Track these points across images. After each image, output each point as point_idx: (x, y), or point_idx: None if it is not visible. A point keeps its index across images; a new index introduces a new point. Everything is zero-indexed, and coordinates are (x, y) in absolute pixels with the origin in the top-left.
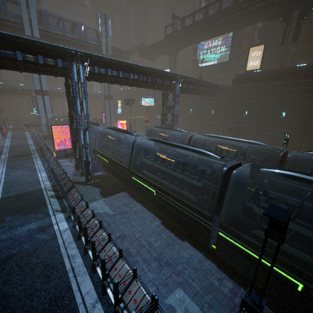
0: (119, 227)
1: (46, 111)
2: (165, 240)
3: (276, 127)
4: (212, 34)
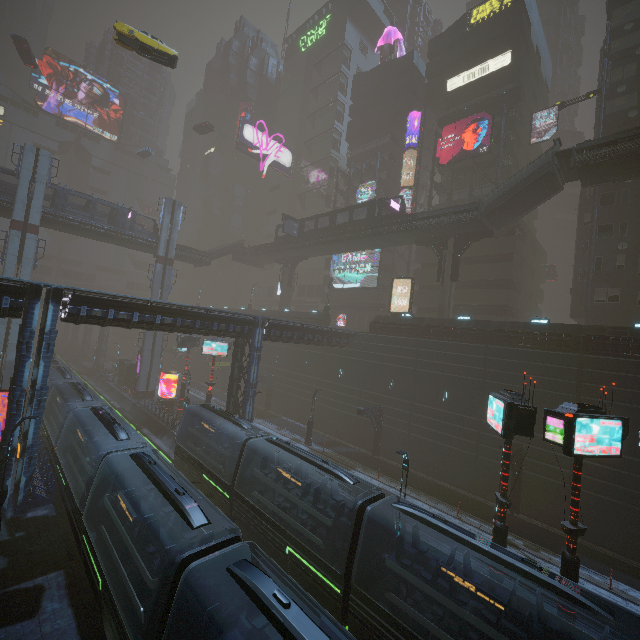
0: None
1: (8, 347)
2: None
3: (438, 418)
4: (346, 248)
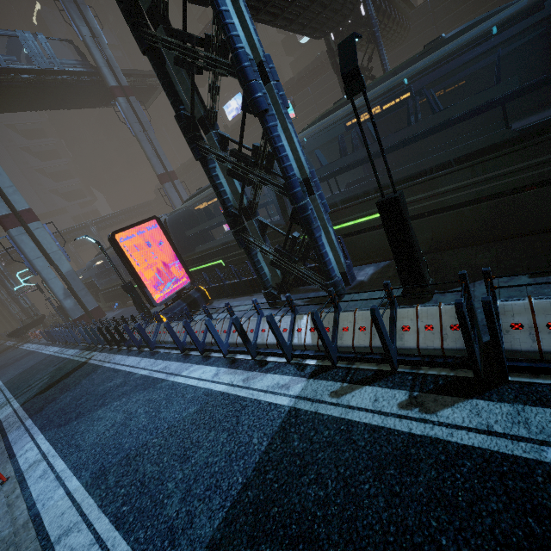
0: None
1: (52, 259)
2: None
3: None
4: None
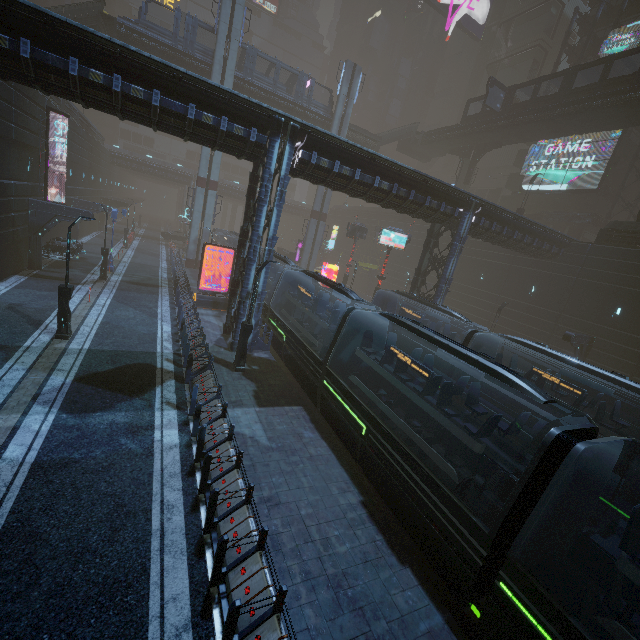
0: (271, 477)
1: (205, 217)
2: (361, 545)
3: None
4: (572, 128)
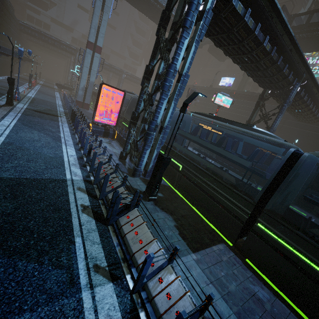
0: None
1: (91, 72)
2: None
3: None
4: None
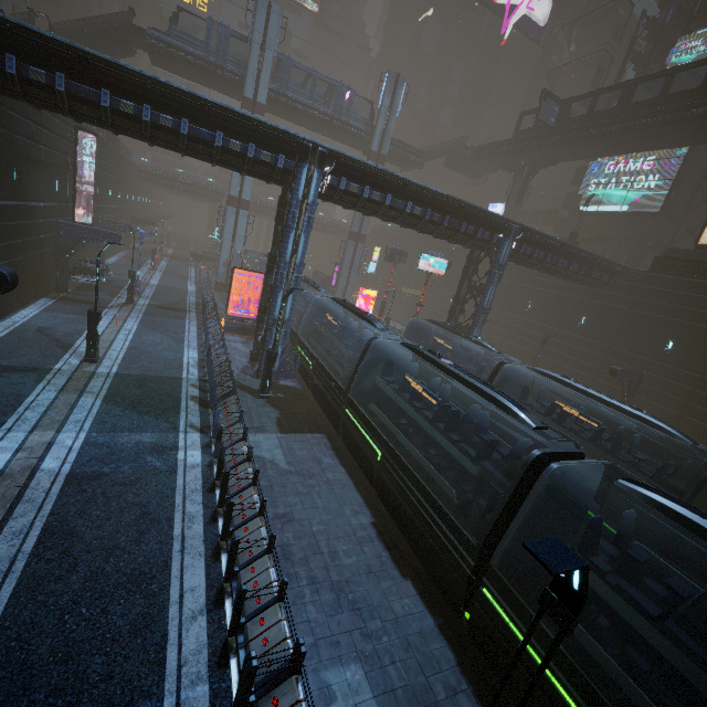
0: (287, 497)
1: (235, 238)
2: (366, 559)
3: None
4: (632, 145)
